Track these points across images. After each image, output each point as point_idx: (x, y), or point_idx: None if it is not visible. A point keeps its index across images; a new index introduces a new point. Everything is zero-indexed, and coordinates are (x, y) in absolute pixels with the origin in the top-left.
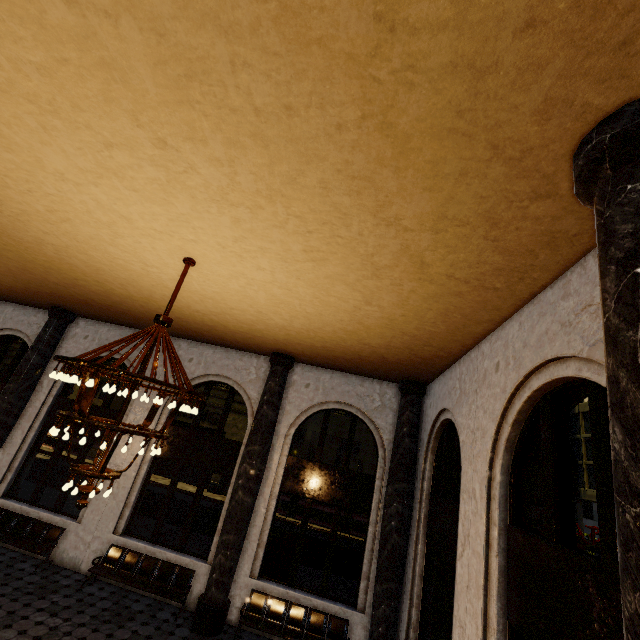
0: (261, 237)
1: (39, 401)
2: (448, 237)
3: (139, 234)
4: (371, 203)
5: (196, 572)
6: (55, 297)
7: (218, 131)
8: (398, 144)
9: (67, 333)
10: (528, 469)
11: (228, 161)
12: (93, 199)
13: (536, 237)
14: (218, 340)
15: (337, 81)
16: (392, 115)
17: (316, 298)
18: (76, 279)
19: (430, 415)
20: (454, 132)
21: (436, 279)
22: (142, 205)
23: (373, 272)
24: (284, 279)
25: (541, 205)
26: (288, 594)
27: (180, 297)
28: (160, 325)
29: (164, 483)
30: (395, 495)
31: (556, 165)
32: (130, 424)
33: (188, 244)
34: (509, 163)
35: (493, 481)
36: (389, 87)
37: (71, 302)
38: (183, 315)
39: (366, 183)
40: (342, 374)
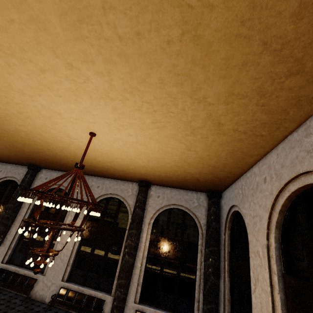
0: (128, 117)
1: (23, 212)
2: (234, 106)
3: (65, 121)
4: (189, 90)
5: (105, 301)
6: (30, 159)
7: (100, 54)
8: (204, 49)
9: (37, 177)
10: (291, 239)
11: (107, 73)
12: (39, 104)
13: (288, 101)
14: (111, 176)
15: (166, 11)
16: (200, 30)
17: (160, 149)
18: (38, 149)
19: (225, 209)
20: (239, 36)
21: (227, 132)
22: (64, 104)
23: (191, 131)
24: (143, 140)
25: (293, 79)
26: (155, 312)
27: (90, 154)
28: (78, 168)
29: (89, 250)
30: (210, 254)
31: (304, 51)
32: (64, 223)
33: (91, 124)
34: (273, 53)
35: (270, 246)
36: (198, 10)
37: (38, 161)
38: (92, 164)
39: (185, 77)
40: (176, 189)
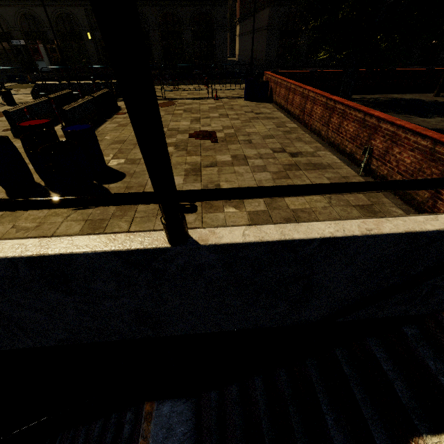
0: None
1: None
2: None
3: None
4: None
5: None
6: None
7: None
8: None
9: None
10: None
11: None
12: None
13: None
14: None
15: None
16: None
17: None
18: None
19: None
20: None
21: None
22: None
23: None
24: None
25: None
26: None
27: None
28: None
29: None
30: None
31: None
32: None
33: None
34: None
35: None
36: None
37: None
38: None
39: None
40: None
